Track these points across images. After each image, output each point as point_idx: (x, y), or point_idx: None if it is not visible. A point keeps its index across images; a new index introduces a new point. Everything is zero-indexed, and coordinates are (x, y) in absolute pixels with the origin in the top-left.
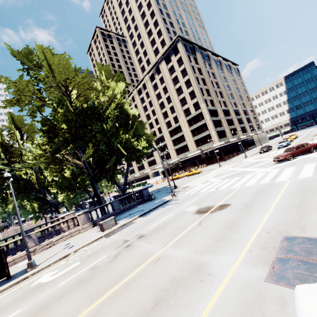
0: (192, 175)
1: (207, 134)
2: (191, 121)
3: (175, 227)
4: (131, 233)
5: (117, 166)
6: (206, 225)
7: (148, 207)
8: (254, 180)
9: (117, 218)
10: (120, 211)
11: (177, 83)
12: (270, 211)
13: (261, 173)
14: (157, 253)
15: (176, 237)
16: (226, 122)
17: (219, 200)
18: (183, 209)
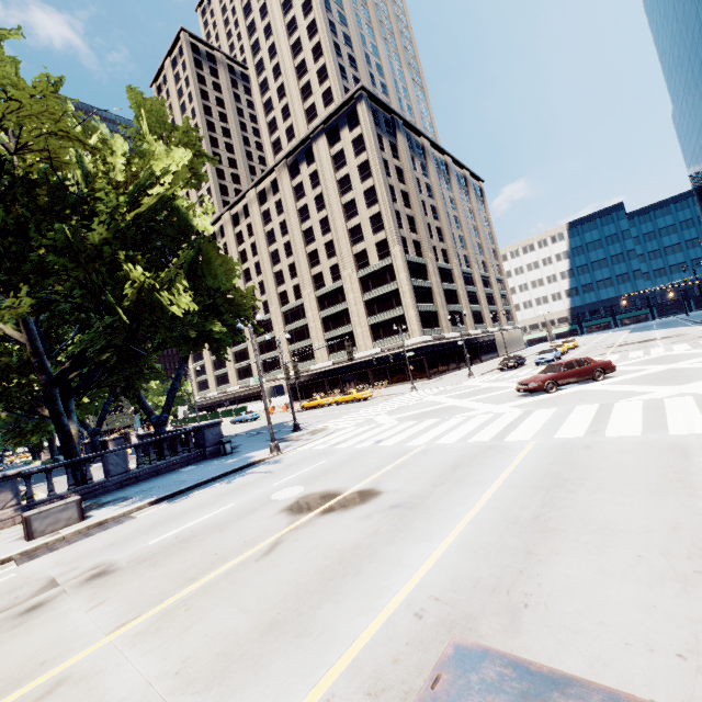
0: (352, 402)
1: (398, 316)
2: (369, 281)
3: (205, 552)
4: (89, 557)
5: (148, 358)
6: (284, 556)
7: (199, 474)
8: (462, 430)
9: (106, 498)
10: (125, 480)
11: (348, 192)
12: (458, 531)
13: (484, 414)
14: (75, 657)
15: (179, 590)
16: (443, 295)
17: (363, 476)
18: (268, 491)
